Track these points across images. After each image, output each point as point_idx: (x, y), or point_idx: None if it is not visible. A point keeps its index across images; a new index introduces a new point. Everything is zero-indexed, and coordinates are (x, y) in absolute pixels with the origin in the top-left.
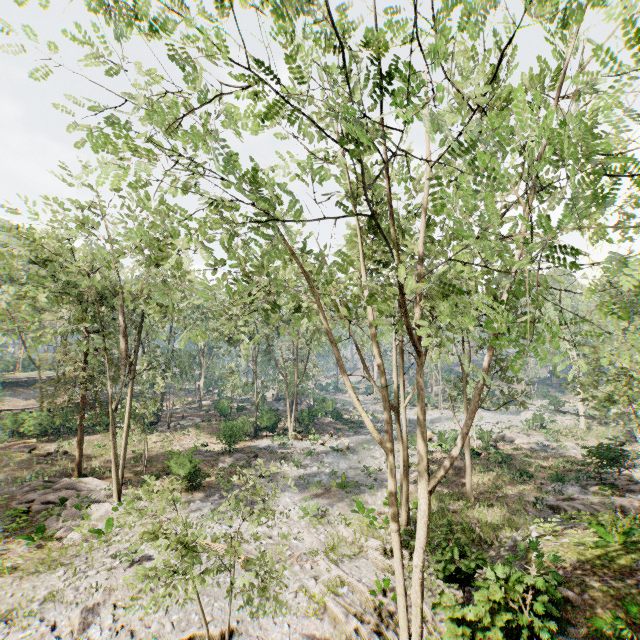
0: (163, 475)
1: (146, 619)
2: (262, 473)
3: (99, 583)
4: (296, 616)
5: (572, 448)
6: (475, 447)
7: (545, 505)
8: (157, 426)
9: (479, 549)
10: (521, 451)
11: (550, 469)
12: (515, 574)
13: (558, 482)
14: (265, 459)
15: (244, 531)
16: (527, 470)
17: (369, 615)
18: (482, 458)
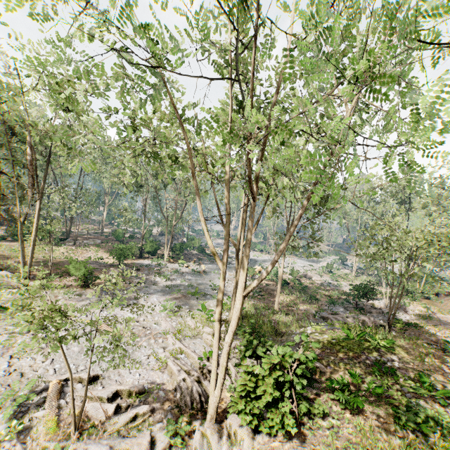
0: (65, 275)
1: (35, 366)
2: (125, 274)
3: (1, 342)
4: (146, 370)
5: (345, 286)
6: (287, 279)
7: (320, 316)
8: (66, 242)
9: (274, 338)
10: (314, 284)
11: (329, 296)
12: (289, 352)
13: (331, 304)
14: (144, 272)
15: (119, 316)
16: (315, 296)
17: (194, 371)
18: (290, 286)
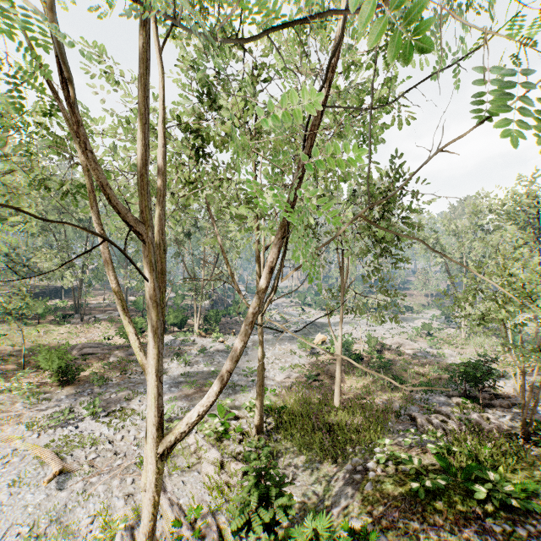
0: None
1: None
2: None
3: None
4: None
5: (450, 356)
6: (362, 351)
7: (407, 415)
8: (73, 318)
9: (324, 464)
10: (403, 357)
11: (424, 376)
12: None
13: (427, 390)
14: None
15: (87, 434)
16: (401, 377)
17: None
18: (365, 362)
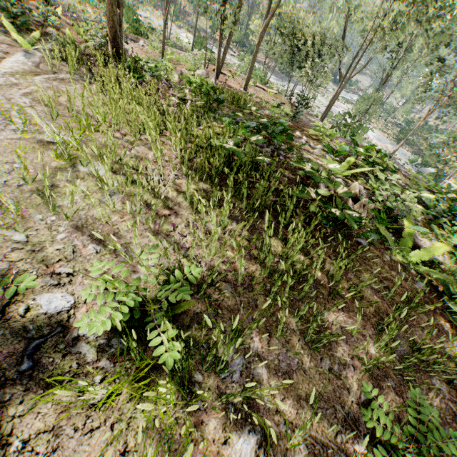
0: (184, 24)
1: None
2: None
3: None
4: None
5: None
6: None
7: None
8: None
9: None
10: None
11: None
12: None
13: None
14: (209, 40)
15: (155, 22)
16: None
17: None
18: None
